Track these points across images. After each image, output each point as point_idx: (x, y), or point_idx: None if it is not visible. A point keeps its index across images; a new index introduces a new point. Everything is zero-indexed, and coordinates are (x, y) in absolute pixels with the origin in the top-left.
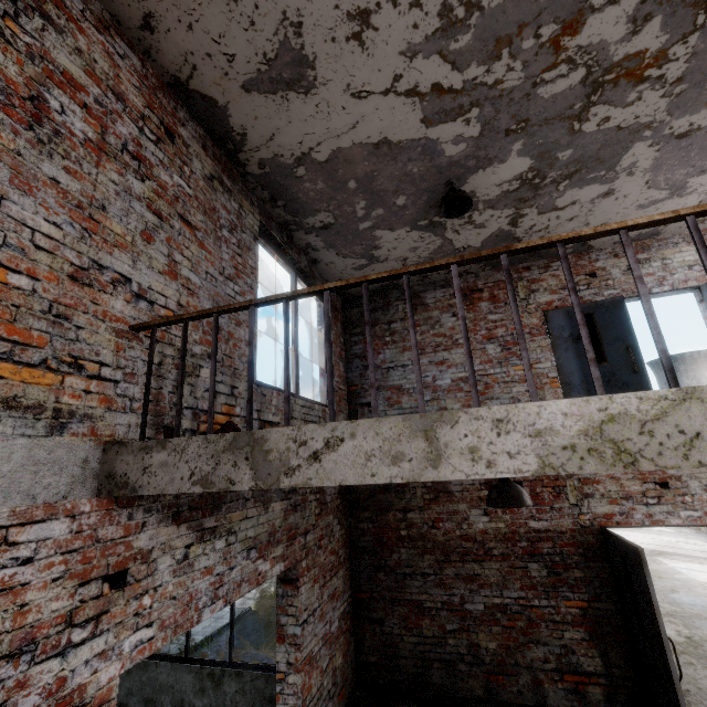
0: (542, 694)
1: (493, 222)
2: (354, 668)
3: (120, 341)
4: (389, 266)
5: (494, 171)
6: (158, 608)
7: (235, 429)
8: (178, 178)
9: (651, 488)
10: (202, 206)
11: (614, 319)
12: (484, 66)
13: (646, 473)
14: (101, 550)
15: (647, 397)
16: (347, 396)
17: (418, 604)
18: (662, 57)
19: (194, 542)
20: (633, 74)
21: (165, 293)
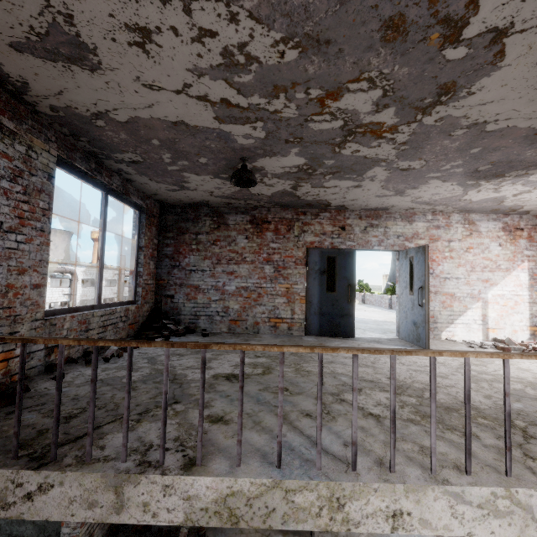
0: None
1: (279, 185)
2: None
3: None
4: (199, 193)
5: (278, 159)
6: None
7: (1, 391)
8: None
9: None
10: None
11: (347, 264)
12: (265, 99)
13: None
14: None
15: (256, 482)
16: (155, 287)
17: None
18: (394, 129)
19: None
20: (376, 132)
21: None
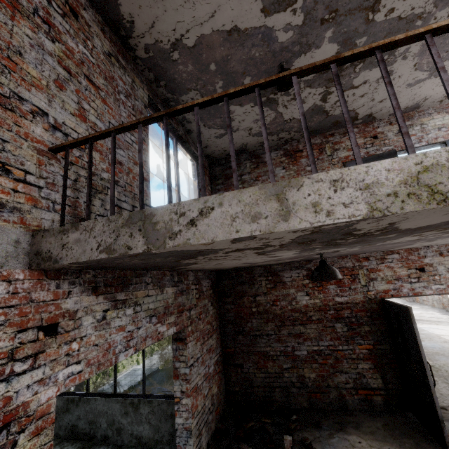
0: (345, 403)
1: (310, 98)
2: (224, 395)
3: (42, 158)
4: (240, 135)
5: (312, 56)
6: (84, 351)
7: None
8: (82, 47)
9: (413, 272)
10: (103, 73)
11: None
12: None
13: (410, 263)
14: (35, 308)
15: None
16: None
17: (264, 353)
18: None
19: (110, 309)
20: None
21: (76, 130)
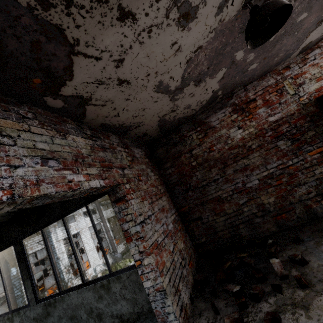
0: (313, 212)
1: None
2: (193, 249)
3: None
4: None
5: None
6: None
7: None
8: None
9: None
10: None
11: None
12: None
13: None
14: None
15: None
16: None
17: (217, 198)
18: None
19: None
20: None
21: None
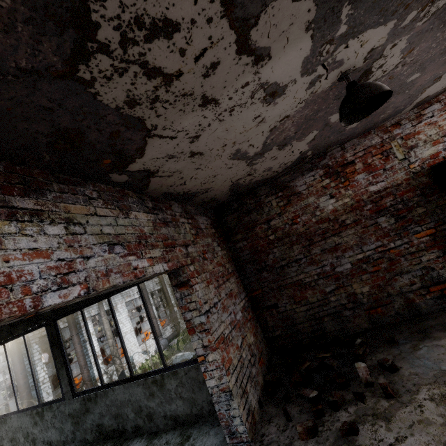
0: (416, 308)
1: None
2: (265, 344)
3: None
4: None
5: None
6: None
7: None
8: None
9: None
10: None
11: None
12: None
13: None
14: None
15: None
16: None
17: (299, 283)
18: None
19: None
20: None
21: None
